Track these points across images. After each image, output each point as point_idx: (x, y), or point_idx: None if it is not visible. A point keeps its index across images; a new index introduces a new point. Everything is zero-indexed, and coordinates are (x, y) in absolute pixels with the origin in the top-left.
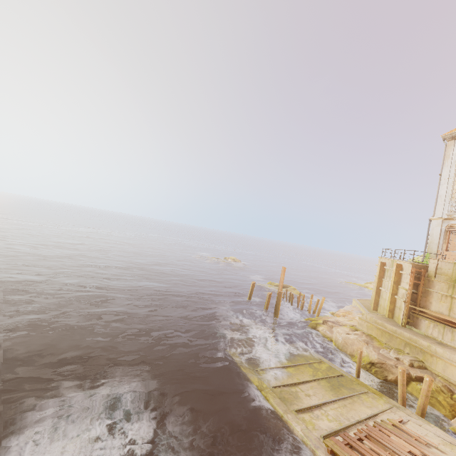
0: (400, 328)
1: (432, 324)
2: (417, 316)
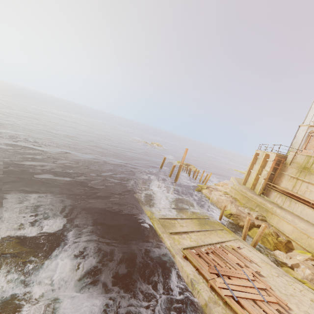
0: (256, 195)
1: (278, 195)
2: (270, 189)
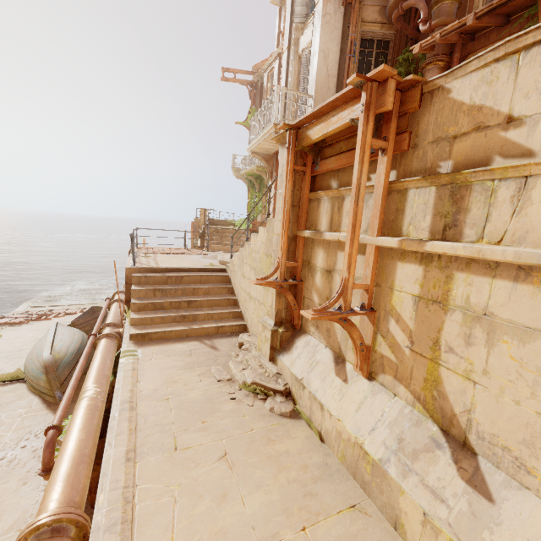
0: None
1: None
2: None
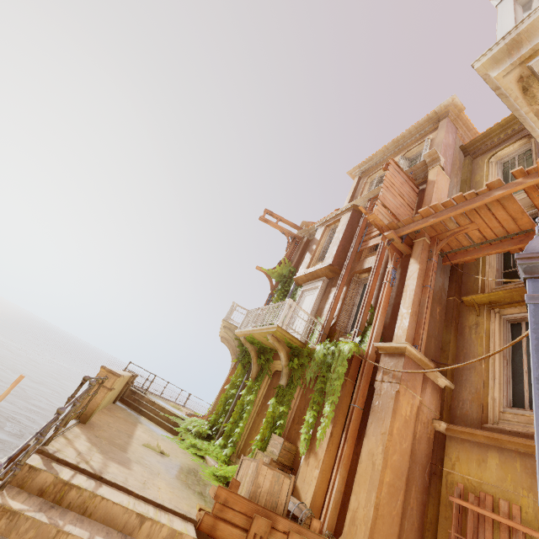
0: None
1: None
2: None
